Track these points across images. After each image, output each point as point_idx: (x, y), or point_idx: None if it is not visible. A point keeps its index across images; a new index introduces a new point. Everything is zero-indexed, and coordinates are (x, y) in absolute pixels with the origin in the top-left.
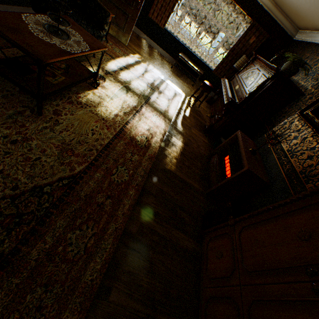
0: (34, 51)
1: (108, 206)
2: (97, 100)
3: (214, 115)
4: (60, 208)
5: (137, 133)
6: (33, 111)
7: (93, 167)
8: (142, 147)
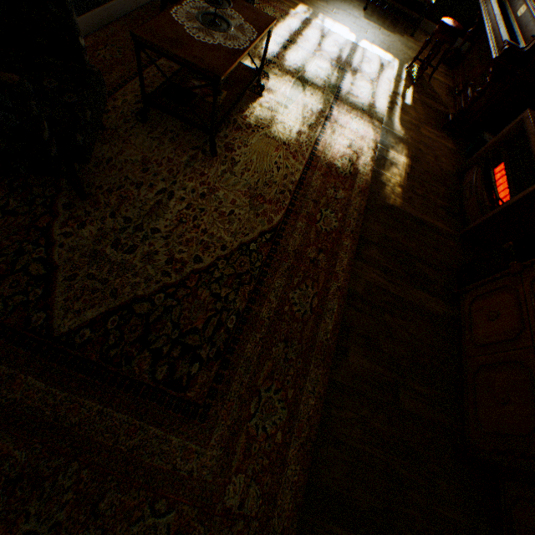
0: (206, 65)
1: (322, 262)
2: (267, 115)
3: (463, 90)
4: (271, 267)
5: (334, 155)
6: (204, 153)
7: (292, 215)
8: (346, 176)
